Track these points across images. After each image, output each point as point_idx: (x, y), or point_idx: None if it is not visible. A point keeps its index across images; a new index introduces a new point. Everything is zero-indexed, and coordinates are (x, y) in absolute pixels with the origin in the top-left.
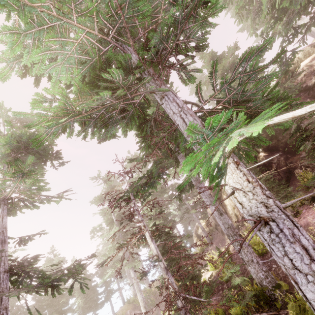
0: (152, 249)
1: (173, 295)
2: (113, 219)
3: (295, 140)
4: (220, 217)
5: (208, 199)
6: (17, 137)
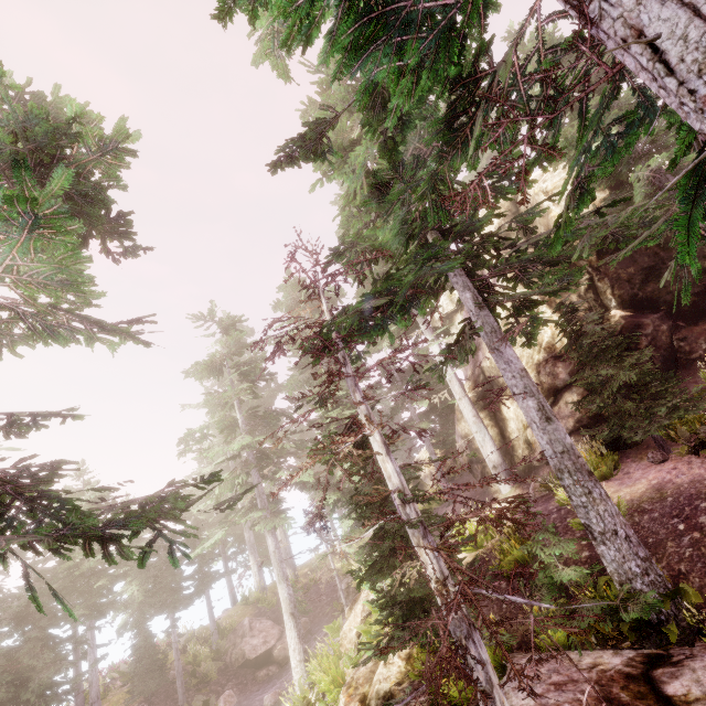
0: (387, 474)
1: (440, 590)
2: (236, 420)
3: (704, 288)
4: (546, 427)
5: (520, 380)
6: (17, 124)
